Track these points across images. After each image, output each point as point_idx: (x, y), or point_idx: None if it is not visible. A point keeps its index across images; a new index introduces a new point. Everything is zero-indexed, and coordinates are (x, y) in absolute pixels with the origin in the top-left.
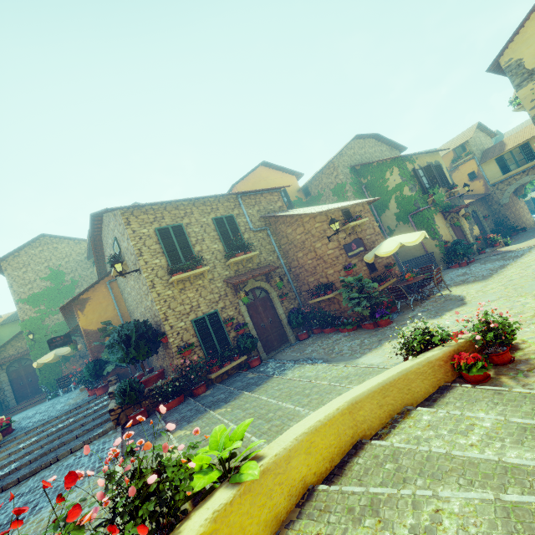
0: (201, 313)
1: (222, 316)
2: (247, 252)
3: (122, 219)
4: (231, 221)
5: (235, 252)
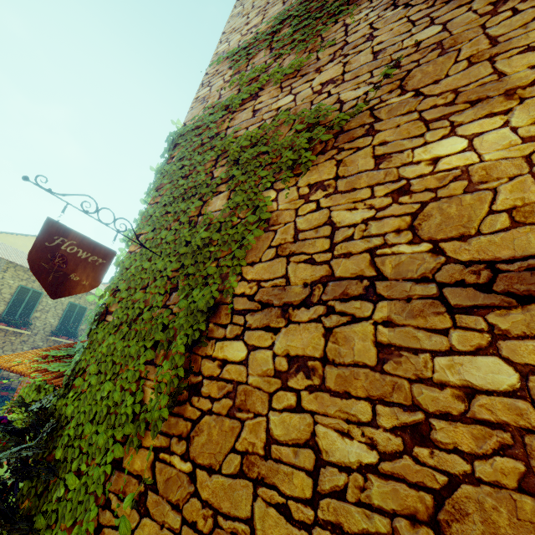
0: None
1: (3, 372)
2: (71, 339)
3: (4, 266)
4: (83, 311)
5: (62, 333)
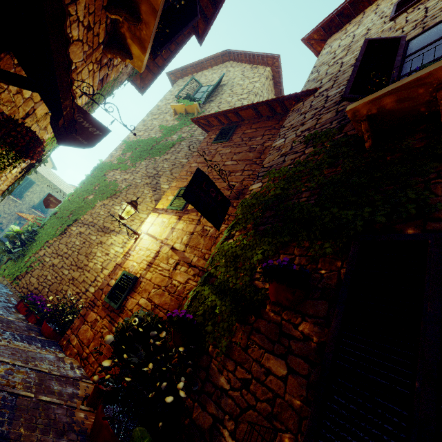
0: None
1: (0, 219)
2: (43, 214)
3: None
4: None
5: (39, 209)
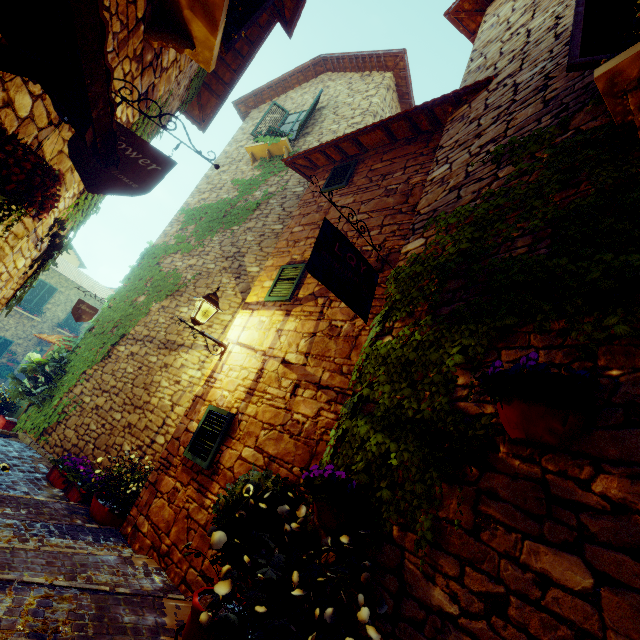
0: (4, 335)
1: (13, 347)
2: (73, 333)
3: None
4: None
5: (67, 327)
